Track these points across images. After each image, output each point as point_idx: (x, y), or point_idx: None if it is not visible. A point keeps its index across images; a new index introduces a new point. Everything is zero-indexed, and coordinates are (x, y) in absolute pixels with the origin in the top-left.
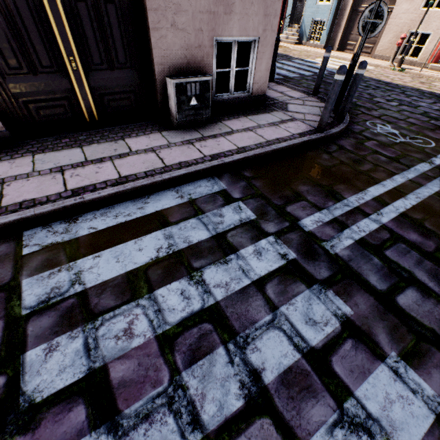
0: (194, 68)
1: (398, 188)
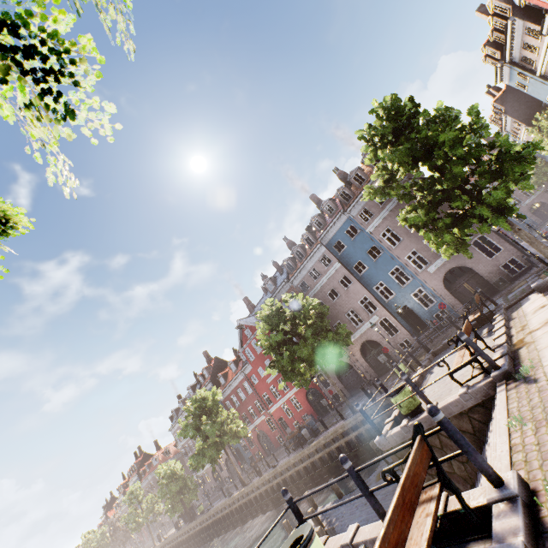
0: (499, 275)
1: None
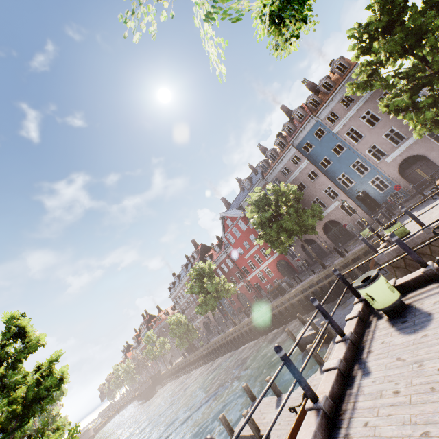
0: None
1: None
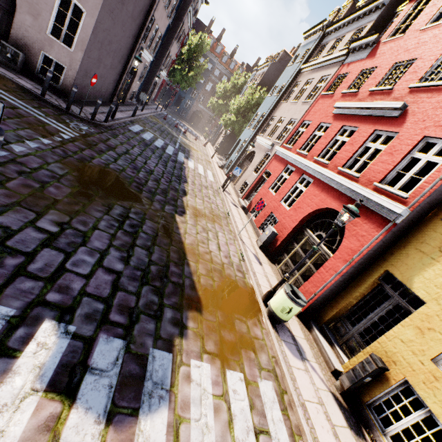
0: (29, 54)
1: (0, 92)
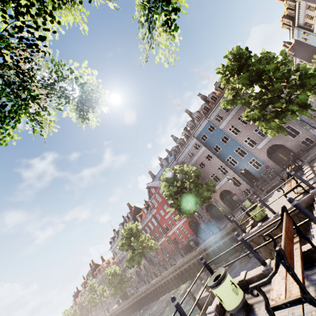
0: (299, 148)
1: None
